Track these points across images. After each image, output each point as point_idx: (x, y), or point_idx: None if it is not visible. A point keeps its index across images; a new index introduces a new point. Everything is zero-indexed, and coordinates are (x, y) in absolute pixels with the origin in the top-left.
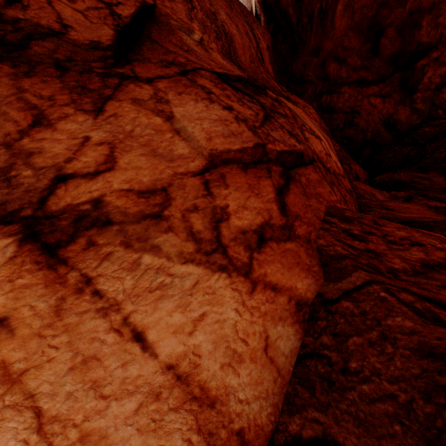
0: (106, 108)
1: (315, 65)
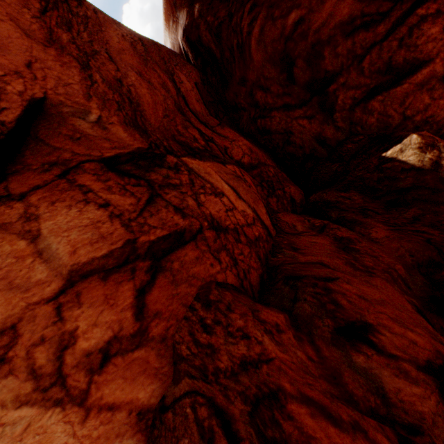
0: None
1: (244, 94)
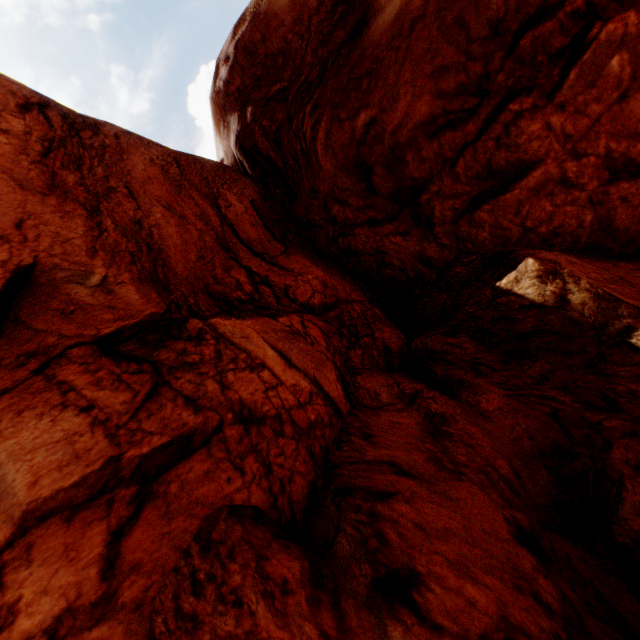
0: None
1: (318, 208)
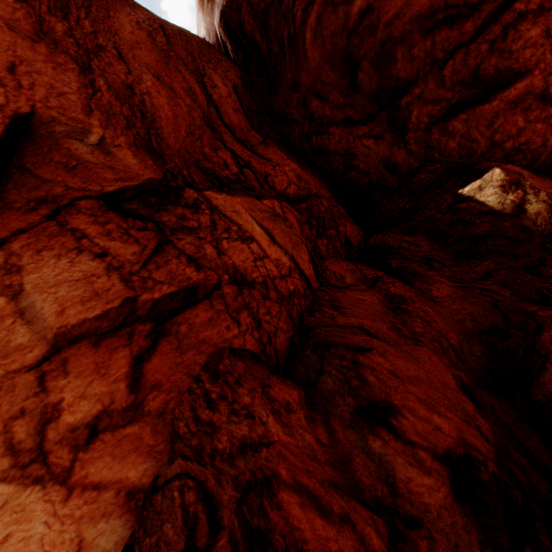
0: None
1: (297, 102)
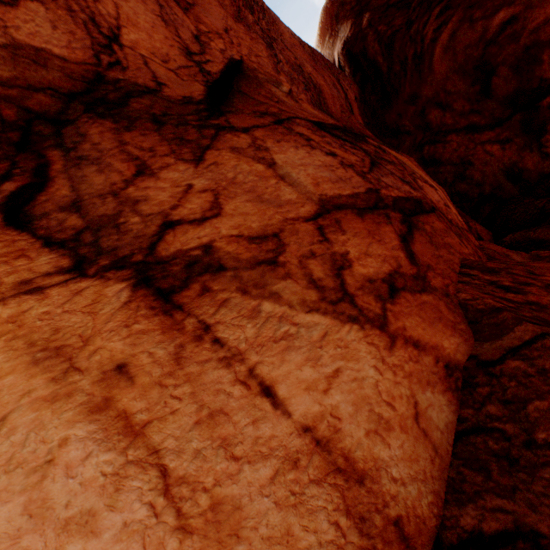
0: (206, 157)
1: (412, 114)
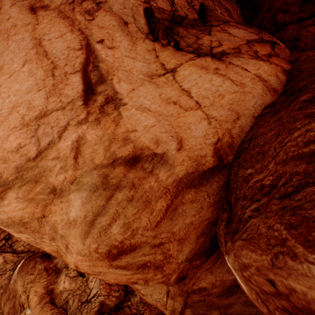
0: (211, 34)
1: (268, 18)
